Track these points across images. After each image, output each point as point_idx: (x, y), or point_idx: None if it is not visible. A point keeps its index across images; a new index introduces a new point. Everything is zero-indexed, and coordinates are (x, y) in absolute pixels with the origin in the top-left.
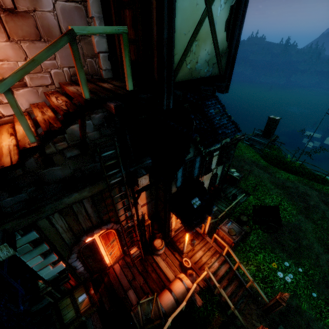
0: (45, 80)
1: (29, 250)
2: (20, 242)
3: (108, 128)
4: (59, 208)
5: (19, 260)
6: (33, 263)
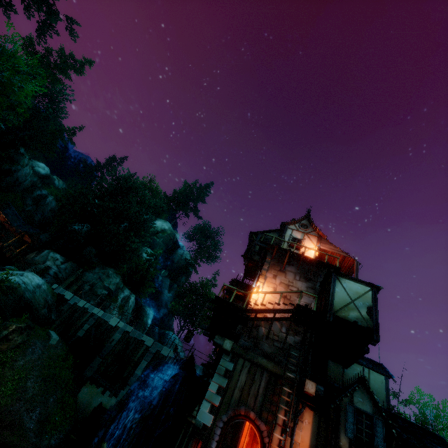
0: (286, 315)
1: (221, 373)
2: (225, 363)
3: (300, 345)
4: (253, 360)
5: (206, 384)
6: (211, 387)
